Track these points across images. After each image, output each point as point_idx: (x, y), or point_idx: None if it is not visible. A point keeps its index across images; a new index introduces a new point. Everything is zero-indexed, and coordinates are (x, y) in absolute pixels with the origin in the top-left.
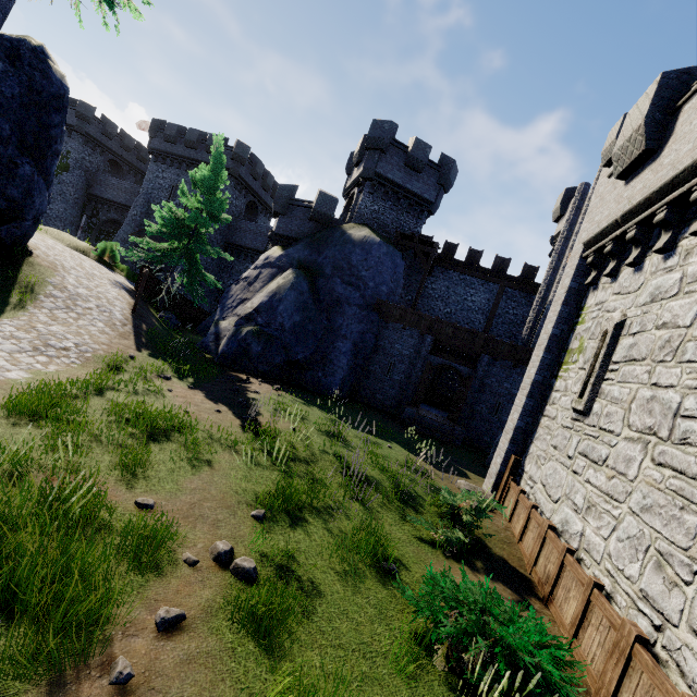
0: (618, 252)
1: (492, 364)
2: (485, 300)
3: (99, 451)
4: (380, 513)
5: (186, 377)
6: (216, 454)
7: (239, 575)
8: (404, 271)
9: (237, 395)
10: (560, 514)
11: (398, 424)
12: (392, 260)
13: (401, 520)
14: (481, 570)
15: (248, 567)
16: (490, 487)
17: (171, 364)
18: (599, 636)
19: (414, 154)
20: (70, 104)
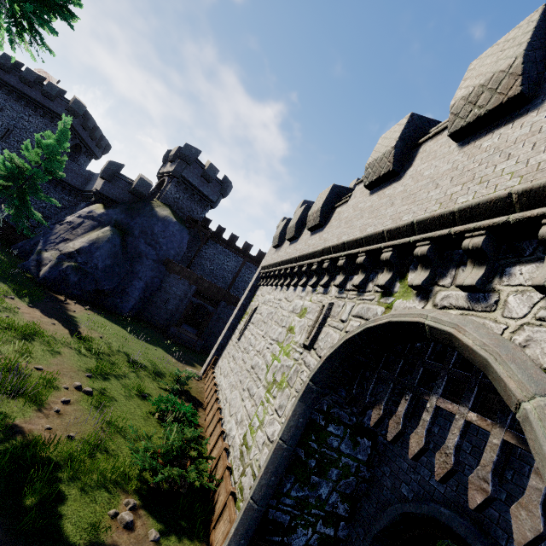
0: (266, 277)
1: (226, 307)
2: (234, 266)
3: (3, 344)
4: (144, 378)
5: (23, 297)
6: (61, 349)
7: (86, 393)
8: (189, 239)
9: (62, 313)
10: (220, 379)
11: (165, 336)
12: (181, 235)
13: (154, 381)
14: (184, 399)
15: (90, 390)
16: (203, 371)
17: (9, 286)
18: (212, 412)
19: (208, 172)
20: None
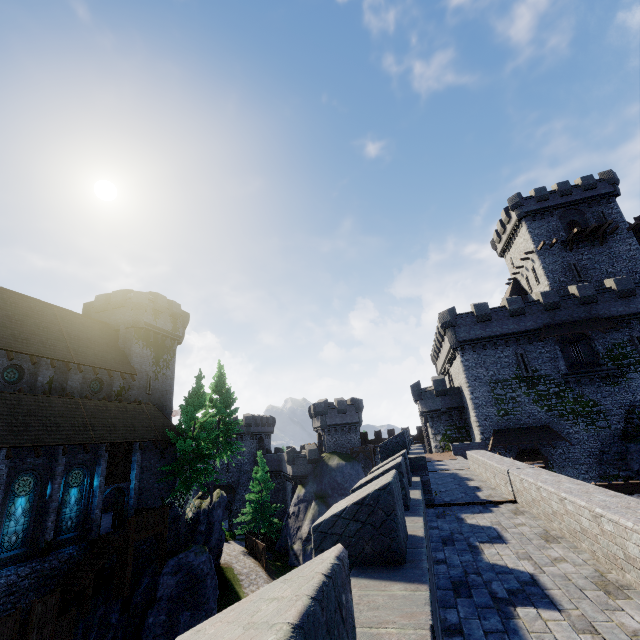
0: None
1: None
2: None
3: None
4: None
5: None
6: None
7: None
8: (362, 461)
9: None
10: None
11: None
12: (355, 470)
13: None
14: None
15: None
16: None
17: None
18: None
19: (340, 408)
20: None
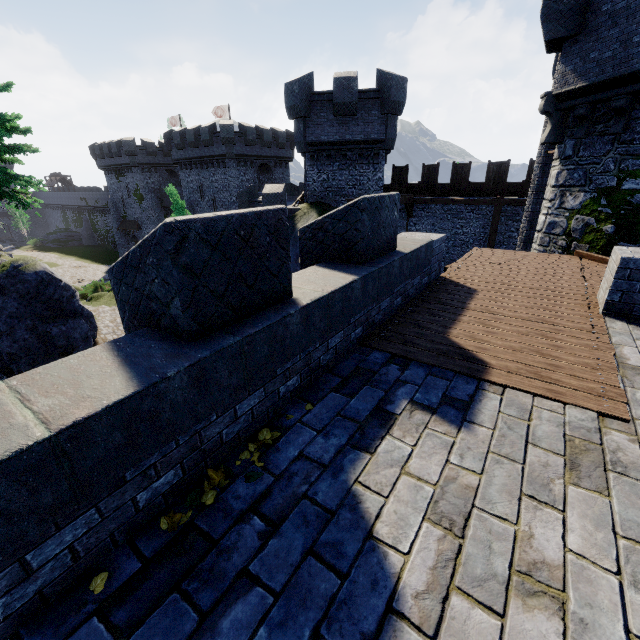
0: None
1: None
2: (479, 228)
3: None
4: None
5: None
6: None
7: None
8: None
9: None
10: None
11: None
12: None
13: None
14: None
15: None
16: None
17: None
18: None
19: (338, 100)
20: (120, 146)
